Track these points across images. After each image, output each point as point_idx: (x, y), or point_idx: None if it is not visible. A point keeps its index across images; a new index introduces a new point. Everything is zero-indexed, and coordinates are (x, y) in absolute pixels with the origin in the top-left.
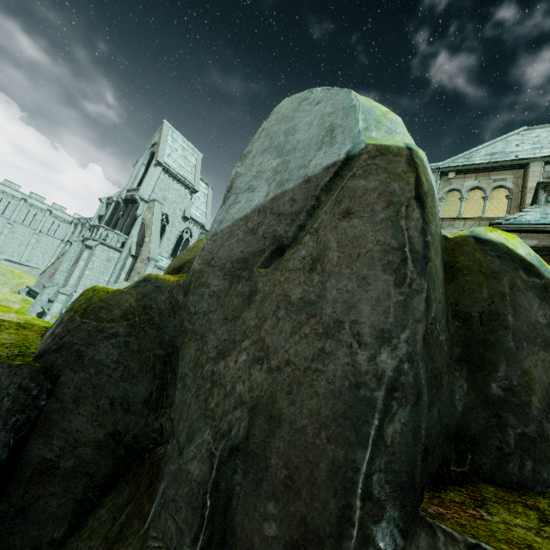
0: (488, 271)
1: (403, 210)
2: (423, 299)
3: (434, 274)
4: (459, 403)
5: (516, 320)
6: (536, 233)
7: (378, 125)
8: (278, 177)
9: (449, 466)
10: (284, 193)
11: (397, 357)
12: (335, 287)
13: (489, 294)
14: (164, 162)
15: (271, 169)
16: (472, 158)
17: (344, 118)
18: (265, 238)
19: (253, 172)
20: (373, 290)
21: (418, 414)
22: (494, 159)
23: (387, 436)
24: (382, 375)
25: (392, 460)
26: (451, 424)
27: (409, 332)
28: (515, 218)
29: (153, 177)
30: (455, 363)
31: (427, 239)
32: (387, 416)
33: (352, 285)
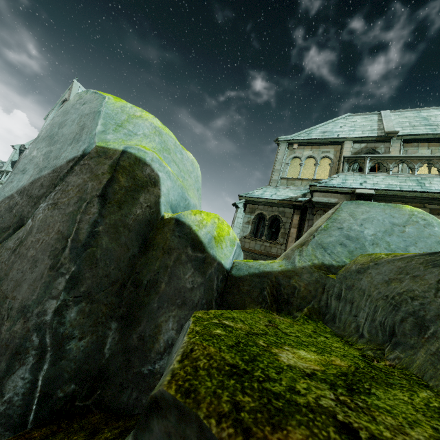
0: (167, 248)
1: (83, 206)
2: (65, 280)
3: (100, 256)
4: (108, 351)
5: (167, 286)
6: (337, 193)
7: (118, 128)
8: (41, 164)
9: (75, 402)
10: (39, 179)
11: (26, 328)
12: (17, 267)
13: (159, 266)
14: None
15: (41, 156)
16: (311, 134)
17: (91, 120)
18: (15, 216)
19: (31, 156)
20: (36, 272)
21: (39, 369)
22: (324, 136)
23: (5, 389)
24: (11, 342)
25: (7, 407)
26: (94, 369)
27: (42, 307)
28: (326, 182)
29: None
30: (116, 321)
31: (97, 229)
32: (8, 374)
33: (27, 267)
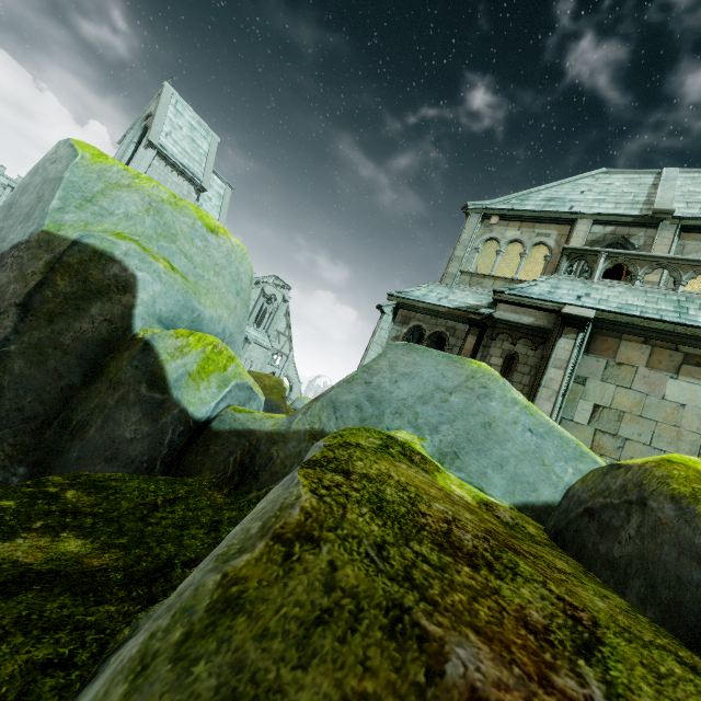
0: (116, 381)
1: None
2: None
3: (8, 384)
4: None
5: (98, 432)
6: (535, 309)
7: (86, 204)
8: None
9: None
10: None
11: None
12: None
13: (96, 404)
14: (159, 144)
15: None
16: (526, 201)
17: (50, 190)
18: None
19: None
20: None
21: None
22: (547, 207)
23: None
24: None
25: None
26: None
27: None
28: (522, 288)
29: (142, 163)
30: (27, 467)
31: (6, 349)
32: None
33: None
